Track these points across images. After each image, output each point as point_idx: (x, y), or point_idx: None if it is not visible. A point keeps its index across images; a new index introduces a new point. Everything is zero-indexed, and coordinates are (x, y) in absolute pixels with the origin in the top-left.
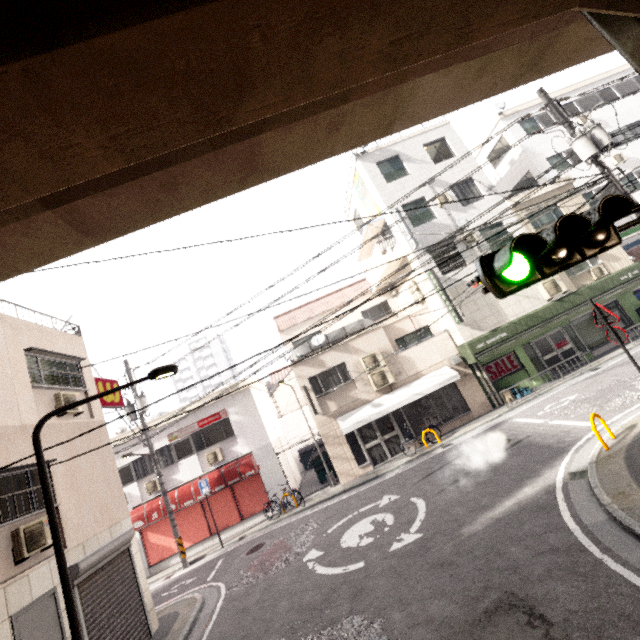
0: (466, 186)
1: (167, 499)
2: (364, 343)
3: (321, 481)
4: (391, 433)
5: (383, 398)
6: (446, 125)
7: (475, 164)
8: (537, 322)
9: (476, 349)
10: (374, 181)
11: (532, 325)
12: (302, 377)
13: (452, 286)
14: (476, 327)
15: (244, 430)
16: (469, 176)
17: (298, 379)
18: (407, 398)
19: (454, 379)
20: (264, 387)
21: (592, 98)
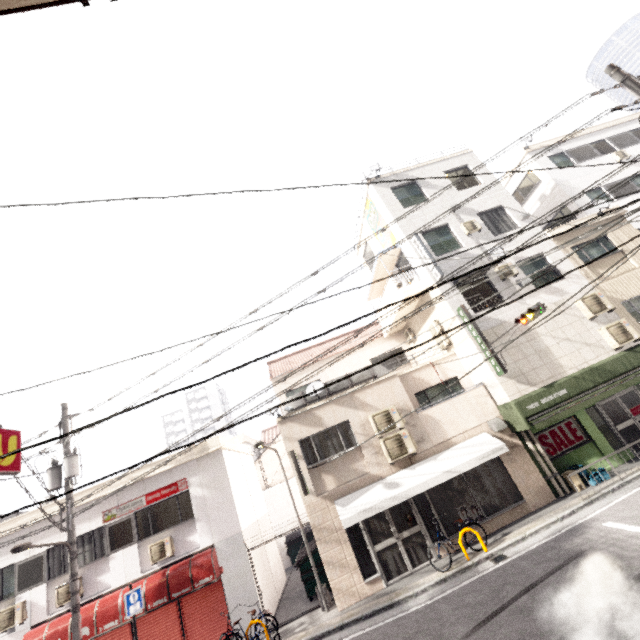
0: (496, 215)
1: (77, 619)
2: (375, 396)
3: (310, 596)
4: (412, 528)
5: (400, 474)
6: (469, 153)
7: (505, 192)
8: (606, 377)
9: (527, 410)
10: (388, 206)
11: (600, 381)
12: (291, 438)
13: (488, 326)
14: (524, 380)
15: (207, 510)
16: (523, 166)
17: (285, 441)
18: (435, 477)
19: (500, 452)
20: (248, 448)
21: (626, 136)
